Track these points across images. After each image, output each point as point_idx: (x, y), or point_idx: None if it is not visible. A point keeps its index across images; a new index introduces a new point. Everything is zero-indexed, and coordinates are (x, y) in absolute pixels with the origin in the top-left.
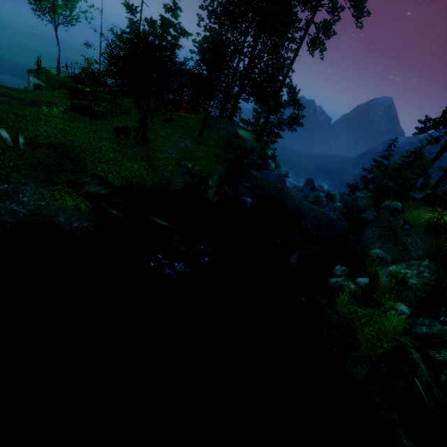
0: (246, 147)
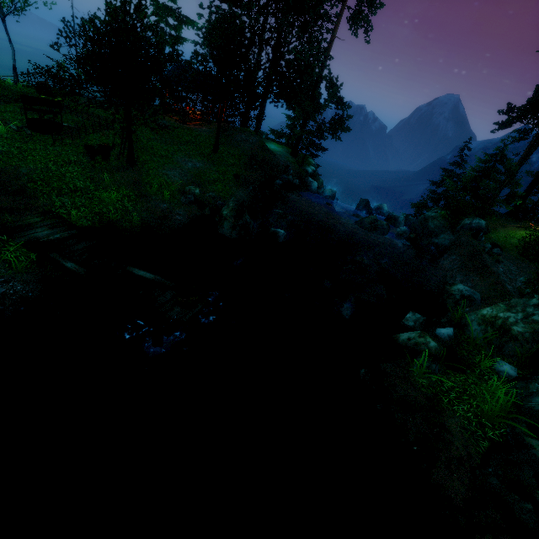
0: (277, 163)
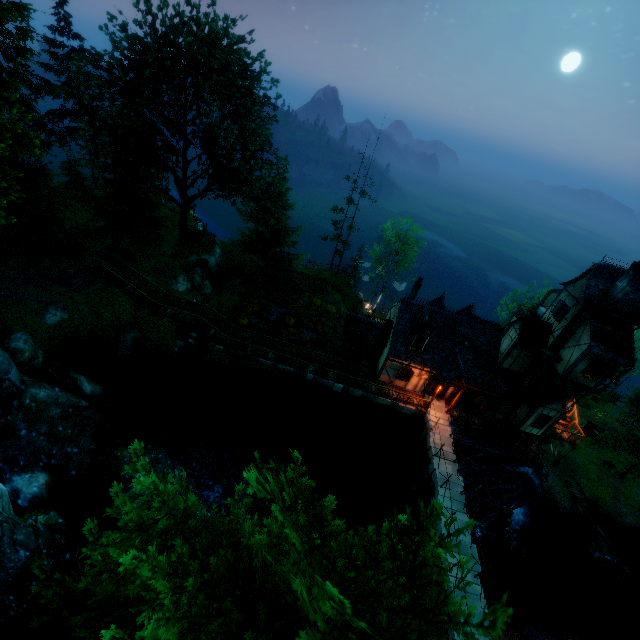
0: None
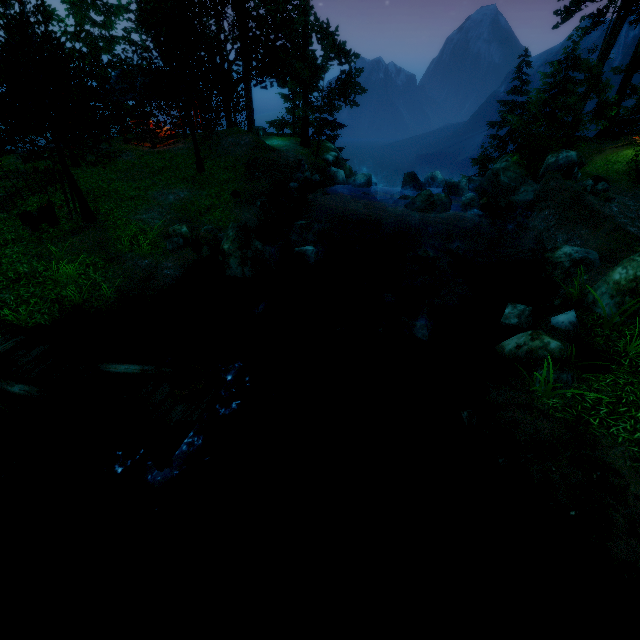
0: (286, 161)
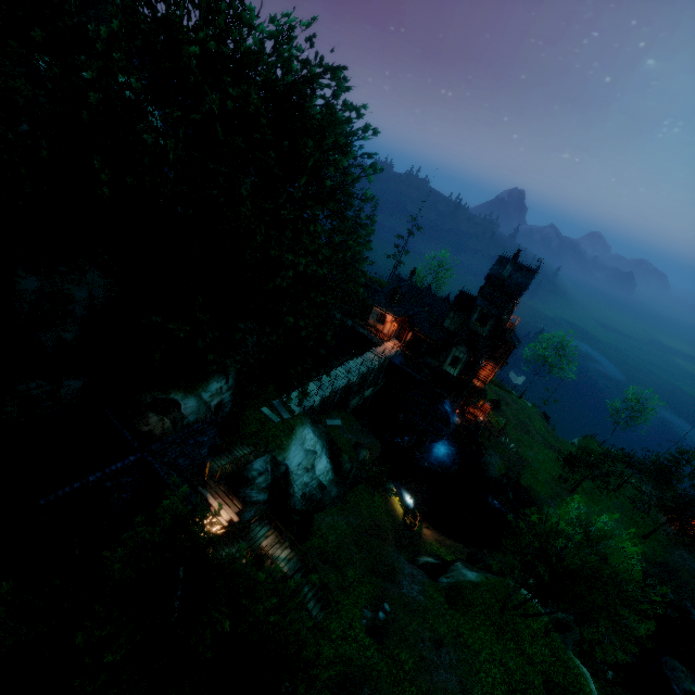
0: None
